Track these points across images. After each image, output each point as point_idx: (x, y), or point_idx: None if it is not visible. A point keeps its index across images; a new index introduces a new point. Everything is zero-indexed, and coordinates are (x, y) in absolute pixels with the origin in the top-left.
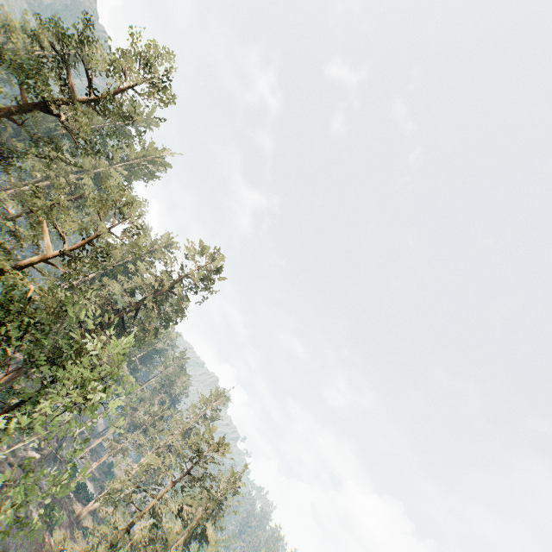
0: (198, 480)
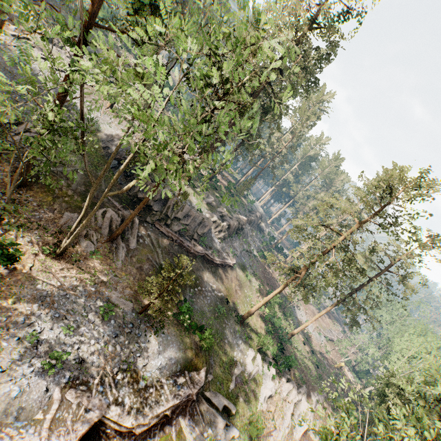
0: (391, 224)
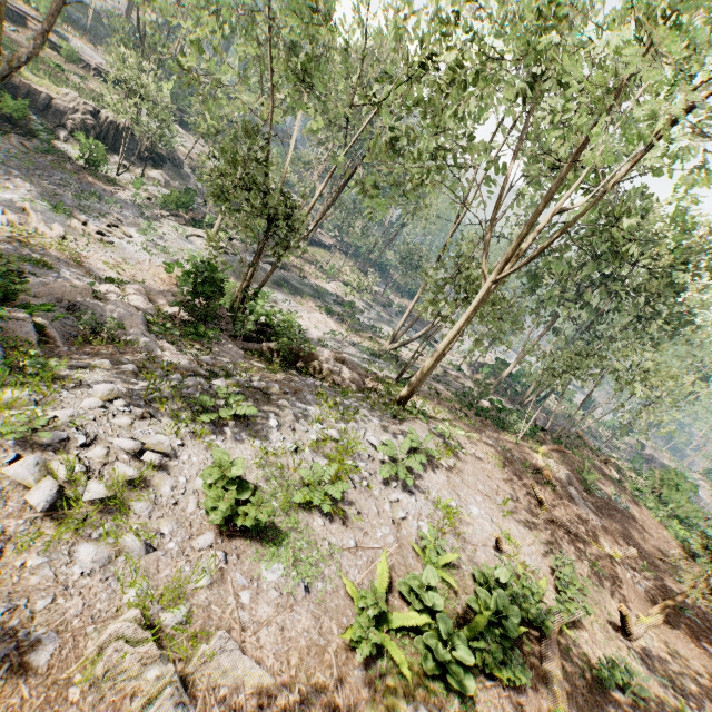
0: None
